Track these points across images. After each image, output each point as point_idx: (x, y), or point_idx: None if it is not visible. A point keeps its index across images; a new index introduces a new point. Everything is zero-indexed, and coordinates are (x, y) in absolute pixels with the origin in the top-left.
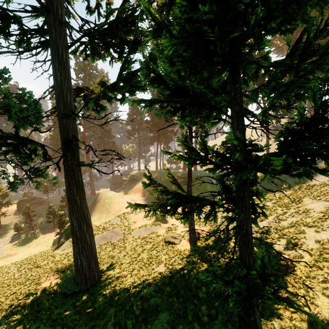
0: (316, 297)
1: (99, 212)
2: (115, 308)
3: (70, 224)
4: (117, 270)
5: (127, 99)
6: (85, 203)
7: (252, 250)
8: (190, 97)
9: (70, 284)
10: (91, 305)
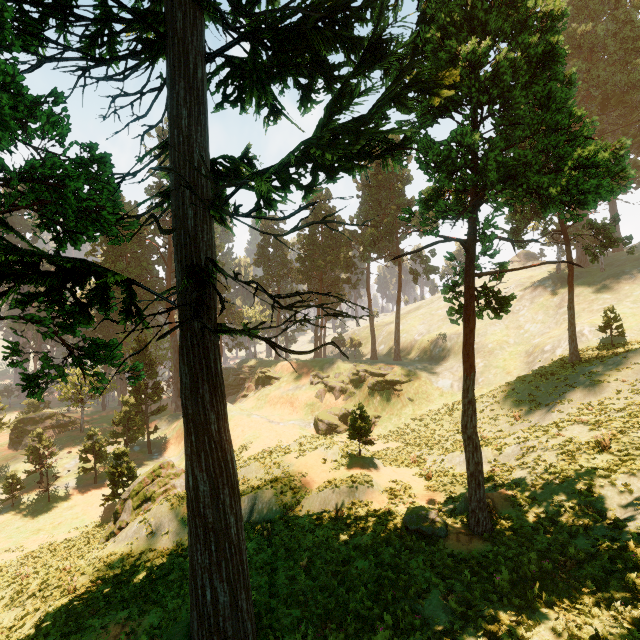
0: None
1: None
2: None
3: (189, 487)
4: (297, 612)
5: None
6: (228, 431)
7: None
8: None
9: None
10: None
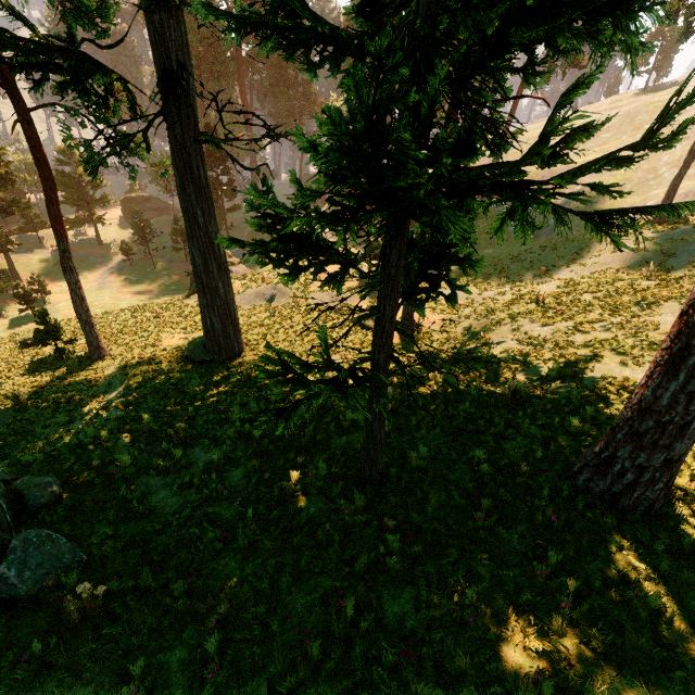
0: (511, 439)
1: None
2: (248, 390)
3: (191, 258)
4: None
5: (196, 4)
6: (214, 226)
7: (387, 344)
8: None
9: (198, 349)
10: (222, 380)
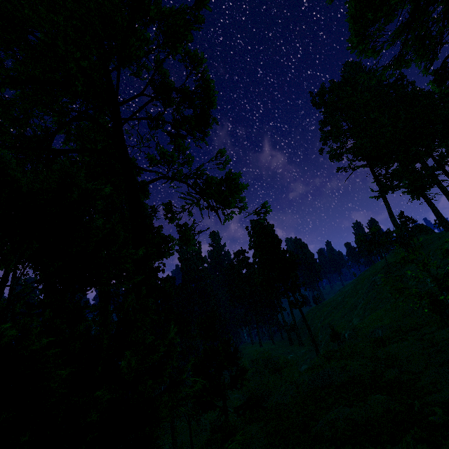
0: None
1: None
2: None
3: None
4: None
5: None
6: None
7: None
8: None
9: None
10: None
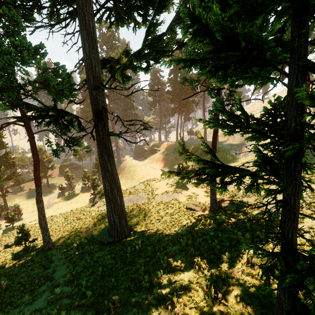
0: None
1: (125, 178)
2: (144, 259)
3: (103, 187)
4: (143, 228)
5: (164, 61)
6: (115, 170)
7: (297, 225)
8: (239, 52)
9: (106, 235)
10: (123, 253)
